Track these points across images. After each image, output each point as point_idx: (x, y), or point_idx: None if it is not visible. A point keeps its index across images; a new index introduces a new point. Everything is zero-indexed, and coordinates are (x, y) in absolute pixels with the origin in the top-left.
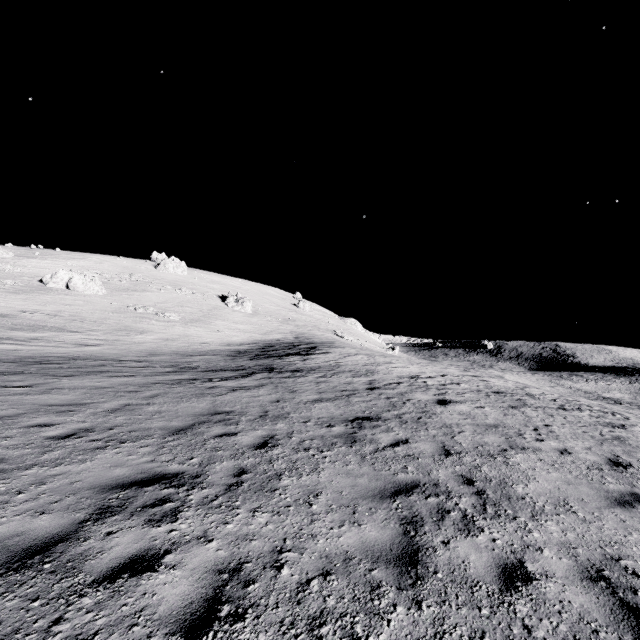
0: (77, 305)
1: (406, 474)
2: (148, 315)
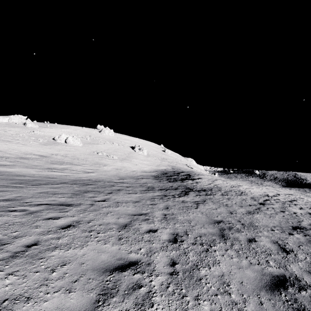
0: (72, 151)
1: None
2: (103, 156)
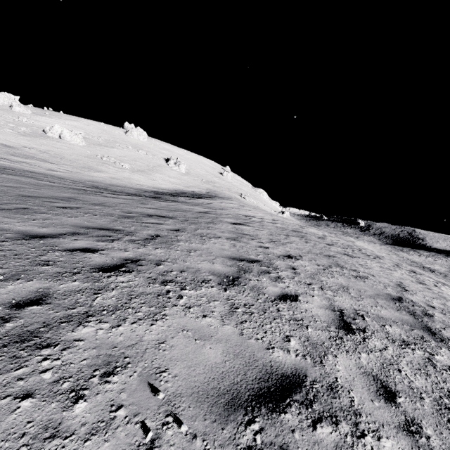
0: (62, 149)
1: (123, 228)
2: (109, 162)
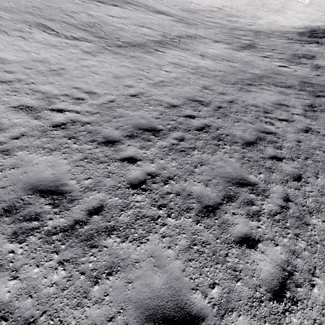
0: (234, 1)
1: None
2: (259, 7)
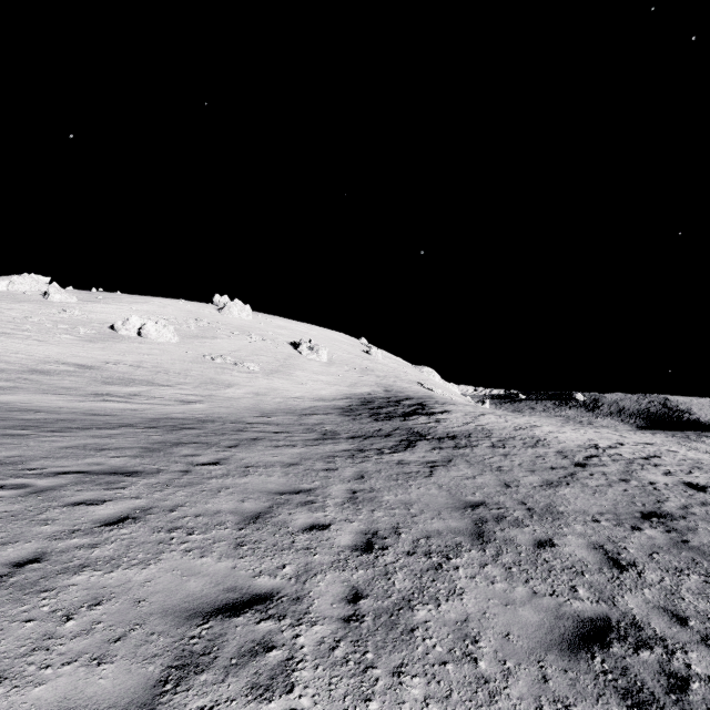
0: (155, 354)
1: None
2: (227, 365)
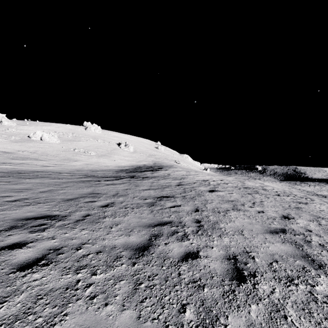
0: (45, 148)
1: (168, 218)
2: (80, 152)
